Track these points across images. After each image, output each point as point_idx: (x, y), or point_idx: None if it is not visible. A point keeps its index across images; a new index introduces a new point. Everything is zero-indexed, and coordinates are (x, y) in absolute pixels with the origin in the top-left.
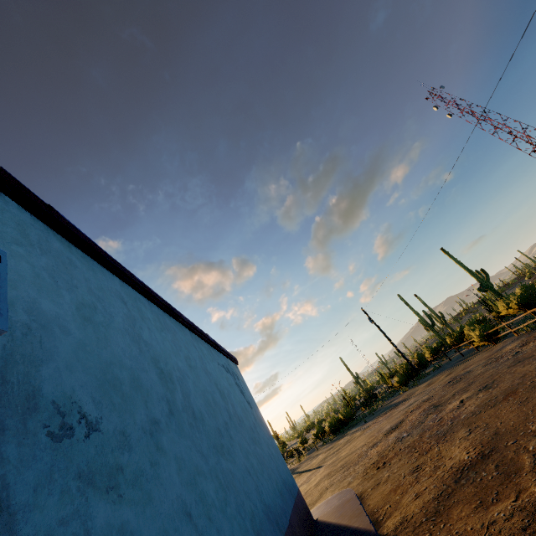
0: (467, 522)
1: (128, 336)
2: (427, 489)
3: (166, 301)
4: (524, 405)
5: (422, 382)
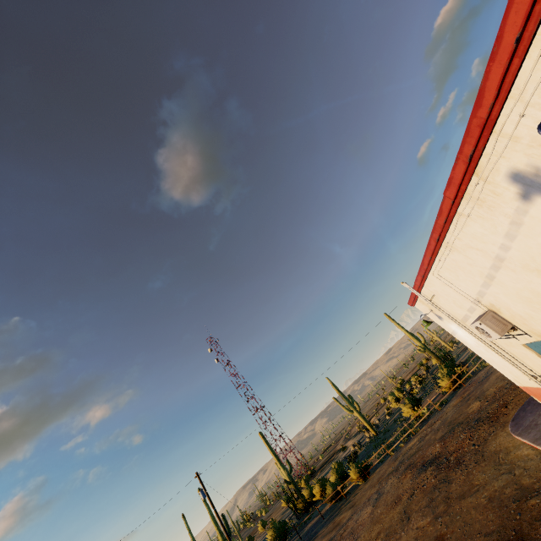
0: None
1: None
2: None
3: None
4: None
5: None
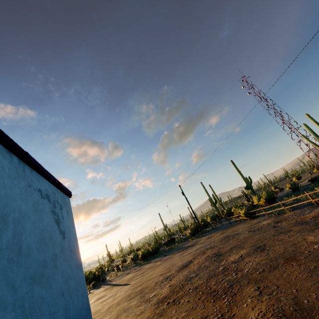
0: None
1: None
2: None
3: None
4: (318, 275)
5: (204, 235)
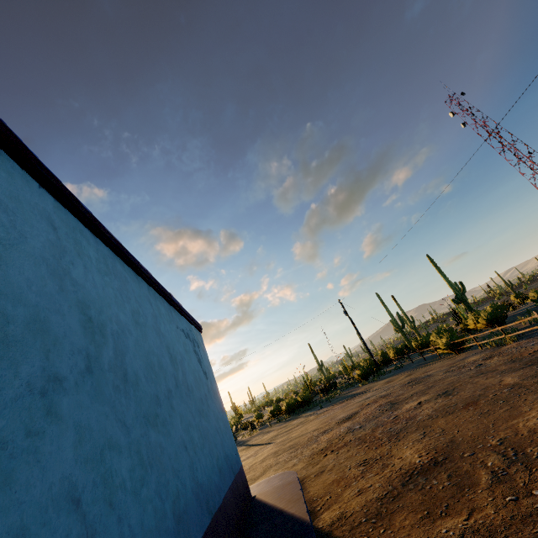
0: (411, 533)
1: (45, 267)
2: (372, 487)
3: (121, 245)
4: (485, 417)
5: (382, 378)
